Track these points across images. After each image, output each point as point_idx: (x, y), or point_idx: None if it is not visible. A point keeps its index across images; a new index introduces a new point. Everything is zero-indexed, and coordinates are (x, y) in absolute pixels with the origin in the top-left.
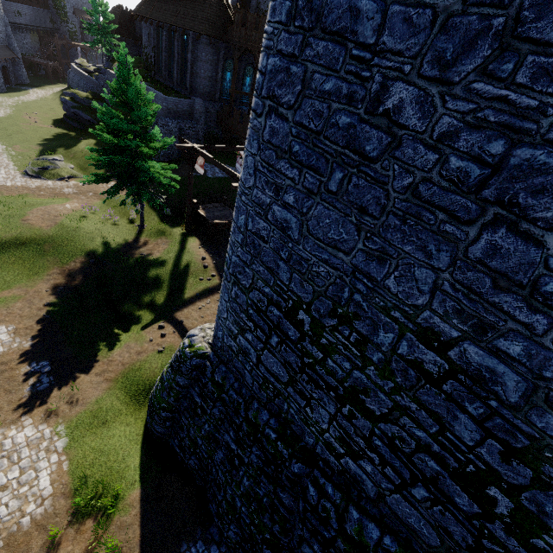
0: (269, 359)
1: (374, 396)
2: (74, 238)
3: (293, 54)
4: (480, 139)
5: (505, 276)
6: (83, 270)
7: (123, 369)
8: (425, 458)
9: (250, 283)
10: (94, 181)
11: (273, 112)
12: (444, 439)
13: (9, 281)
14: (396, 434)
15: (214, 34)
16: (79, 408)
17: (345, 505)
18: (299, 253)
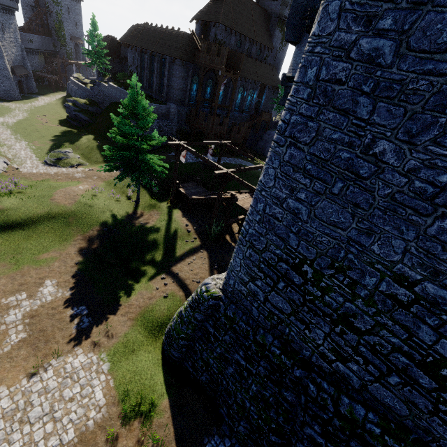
0: (275, 298)
1: (361, 318)
2: (90, 212)
3: (310, 116)
4: (433, 173)
5: None
6: (99, 237)
7: (140, 311)
8: (398, 356)
9: (263, 247)
10: (108, 170)
11: (293, 145)
12: (411, 342)
13: (46, 246)
14: (376, 342)
15: (185, 58)
16: (113, 340)
17: (337, 394)
18: (306, 229)
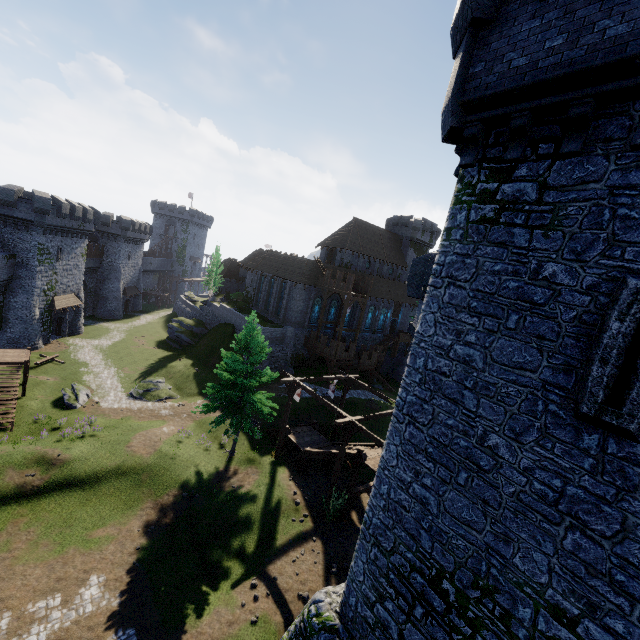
0: (413, 634)
1: None
2: (171, 466)
3: (424, 399)
4: (547, 476)
5: (590, 565)
6: (175, 505)
7: None
8: None
9: (391, 546)
10: (205, 411)
11: (412, 424)
12: None
13: (104, 516)
14: None
15: (308, 282)
16: None
17: None
18: (438, 525)
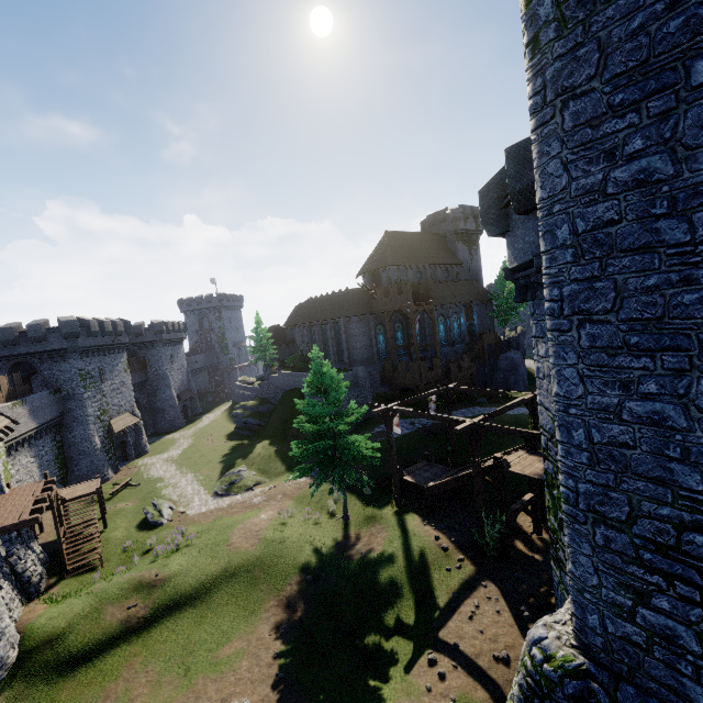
0: None
1: None
2: (282, 552)
3: (592, 276)
4: None
5: None
6: (302, 594)
7: None
8: None
9: (626, 512)
10: (299, 475)
11: (586, 322)
12: None
13: (226, 630)
14: None
15: (362, 312)
16: None
17: None
18: (700, 442)
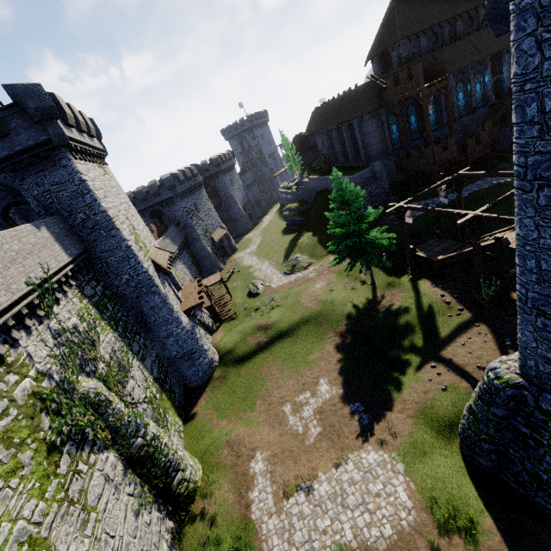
0: None
1: None
2: (333, 308)
3: None
4: None
5: None
6: (349, 331)
7: (417, 407)
8: None
9: None
10: (337, 263)
11: (544, 187)
12: None
13: (309, 348)
14: None
15: (373, 108)
16: (399, 439)
17: None
18: None
